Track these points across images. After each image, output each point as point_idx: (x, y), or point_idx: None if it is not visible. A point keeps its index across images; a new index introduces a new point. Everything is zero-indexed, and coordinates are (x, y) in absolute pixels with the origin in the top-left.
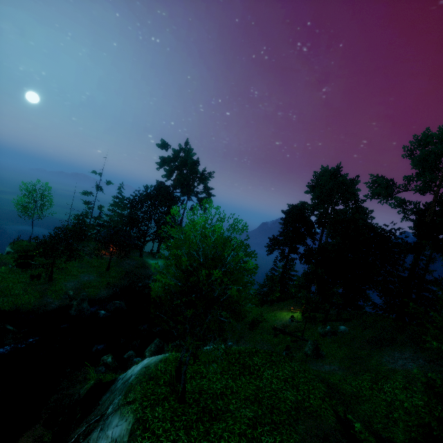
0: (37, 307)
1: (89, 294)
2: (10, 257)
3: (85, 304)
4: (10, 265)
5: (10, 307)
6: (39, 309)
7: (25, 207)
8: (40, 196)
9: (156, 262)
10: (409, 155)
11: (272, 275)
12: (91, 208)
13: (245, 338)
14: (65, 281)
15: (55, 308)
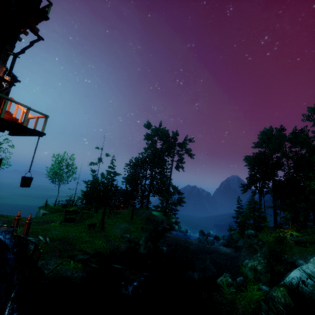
0: (113, 250)
1: (136, 237)
2: (49, 216)
3: (150, 242)
4: (57, 221)
5: (93, 252)
6: (116, 251)
7: (56, 174)
8: (65, 165)
9: (154, 213)
10: (307, 119)
11: (239, 212)
12: (95, 175)
13: (287, 251)
14: (111, 229)
15: (126, 249)
